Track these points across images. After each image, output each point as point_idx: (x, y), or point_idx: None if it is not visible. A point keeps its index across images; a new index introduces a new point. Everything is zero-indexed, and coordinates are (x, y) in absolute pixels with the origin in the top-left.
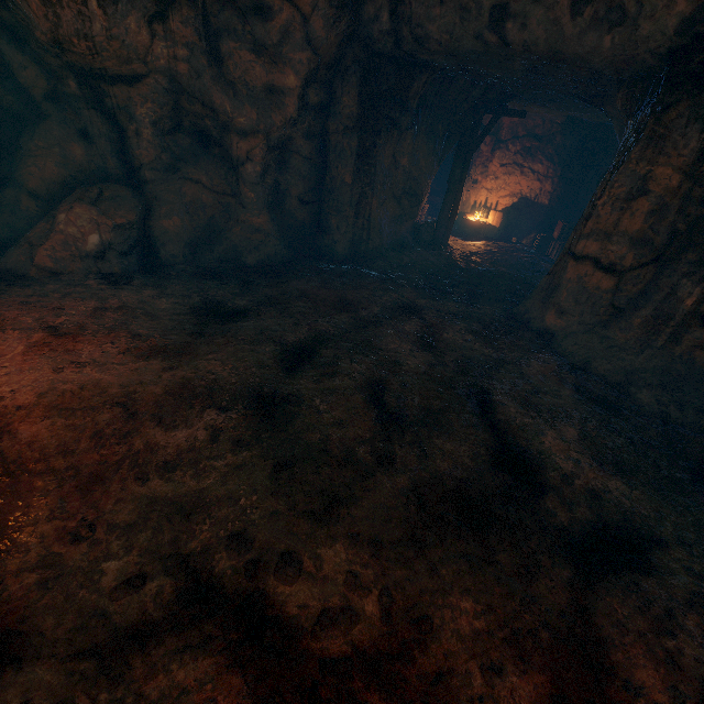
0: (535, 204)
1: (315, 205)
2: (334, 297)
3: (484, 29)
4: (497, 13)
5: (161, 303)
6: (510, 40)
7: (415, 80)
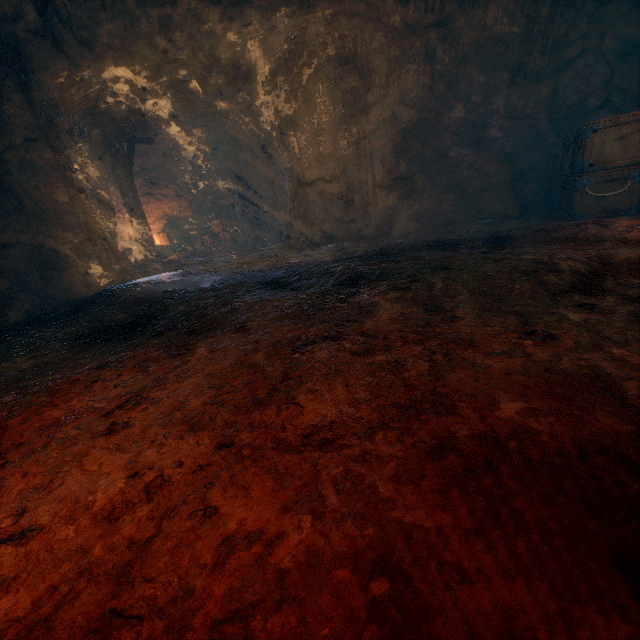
0: (183, 218)
1: (17, 247)
2: (188, 281)
3: (157, 35)
4: (165, 23)
5: (7, 368)
6: (182, 46)
7: (74, 94)
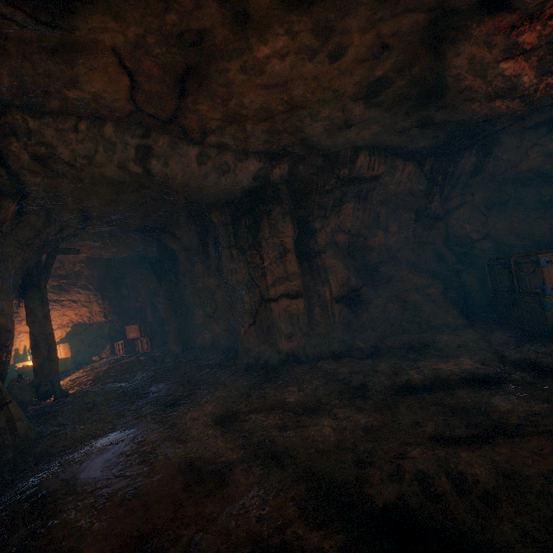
0: (92, 324)
1: None
2: (169, 488)
3: (130, 160)
4: (143, 151)
5: None
6: (154, 172)
7: (1, 207)
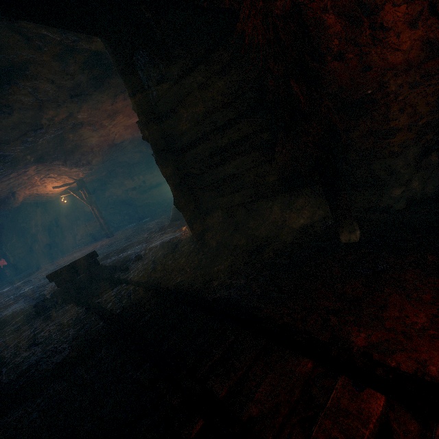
0: None
1: None
2: None
3: None
4: None
5: None
6: None
7: None
